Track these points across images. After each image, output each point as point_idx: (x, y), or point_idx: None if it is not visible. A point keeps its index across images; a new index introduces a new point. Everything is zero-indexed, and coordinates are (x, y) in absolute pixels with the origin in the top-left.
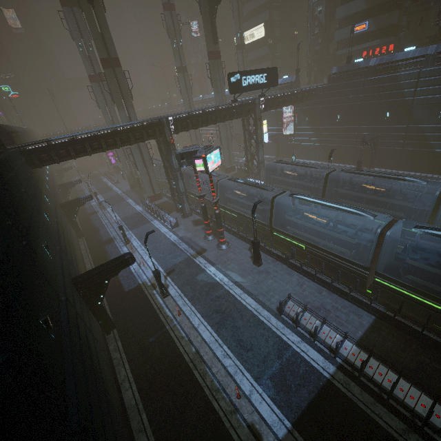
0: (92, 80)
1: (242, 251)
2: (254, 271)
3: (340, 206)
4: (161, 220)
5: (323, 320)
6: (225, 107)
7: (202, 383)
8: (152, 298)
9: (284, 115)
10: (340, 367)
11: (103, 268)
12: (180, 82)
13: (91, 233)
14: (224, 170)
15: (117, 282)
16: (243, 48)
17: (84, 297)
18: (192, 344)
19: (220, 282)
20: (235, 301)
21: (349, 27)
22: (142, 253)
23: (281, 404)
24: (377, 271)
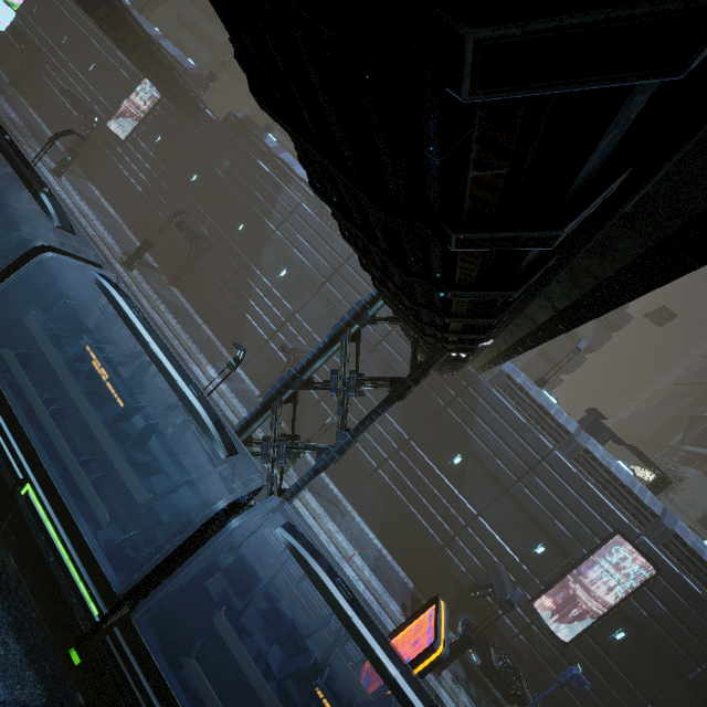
0: None
1: None
2: None
3: None
4: None
5: None
6: None
7: None
8: None
9: (138, 102)
10: None
11: None
12: None
13: None
14: None
15: None
16: None
17: None
18: None
19: None
20: None
21: None
22: None
23: None
24: None
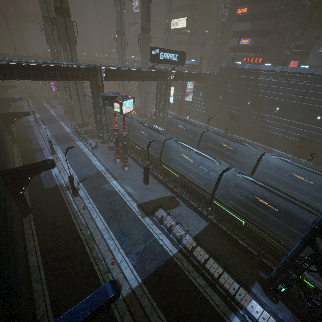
0: (45, 20)
1: (138, 173)
2: (143, 187)
3: (203, 153)
4: (84, 142)
5: (177, 221)
6: (146, 70)
7: (90, 254)
8: (65, 196)
9: (187, 86)
10: (180, 250)
11: (28, 167)
12: (118, 42)
13: (24, 141)
14: (139, 115)
15: (39, 181)
16: (169, 31)
17: (8, 186)
18: (88, 229)
19: (117, 191)
20: (125, 205)
21: (238, 39)
22: (64, 163)
23: (139, 269)
24: (215, 197)
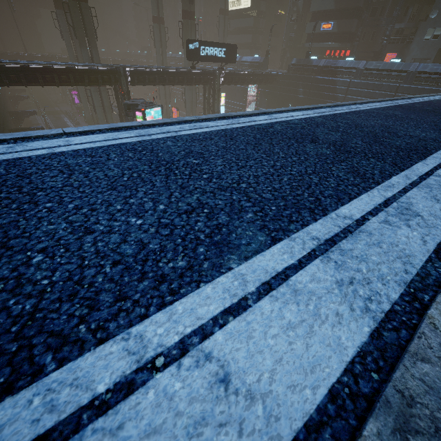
0: (57, 7)
1: None
2: None
3: None
4: None
5: None
6: (184, 71)
7: None
8: None
9: (249, 93)
10: None
11: None
12: (155, 33)
13: None
14: None
15: None
16: (226, 14)
17: None
18: None
19: None
20: None
21: (319, 22)
22: None
23: None
24: None
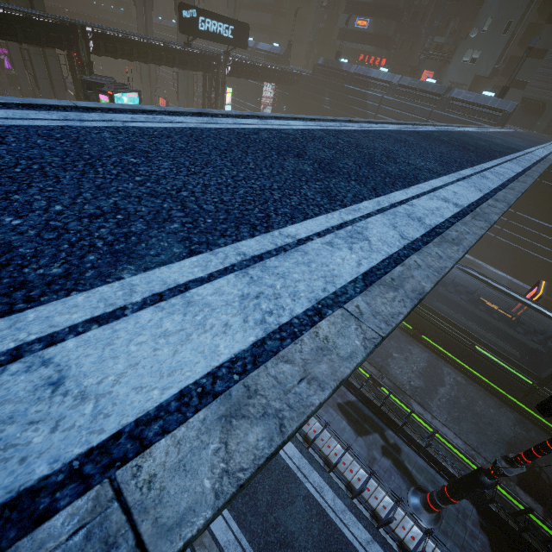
0: None
1: None
2: None
3: None
4: None
5: None
6: (176, 47)
7: None
8: None
9: (265, 93)
10: None
11: None
12: None
13: None
14: None
15: None
16: None
17: None
18: None
19: None
20: None
21: (353, 16)
22: None
23: None
24: None
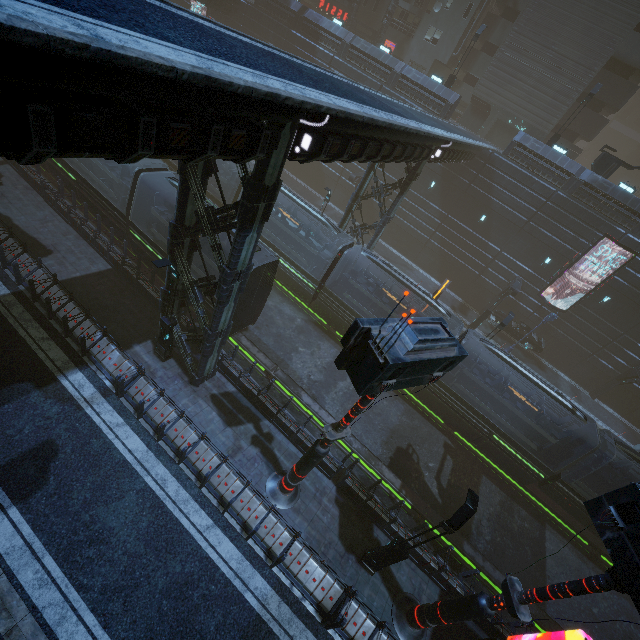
0: None
1: None
2: None
3: None
4: None
5: (22, 245)
6: None
7: None
8: None
9: None
10: (18, 293)
11: None
12: None
13: None
14: None
15: None
16: None
17: None
18: None
19: None
20: None
21: None
22: None
23: None
24: (131, 221)
